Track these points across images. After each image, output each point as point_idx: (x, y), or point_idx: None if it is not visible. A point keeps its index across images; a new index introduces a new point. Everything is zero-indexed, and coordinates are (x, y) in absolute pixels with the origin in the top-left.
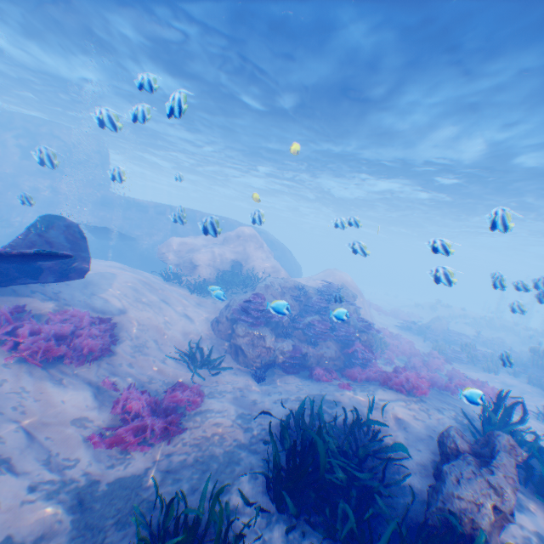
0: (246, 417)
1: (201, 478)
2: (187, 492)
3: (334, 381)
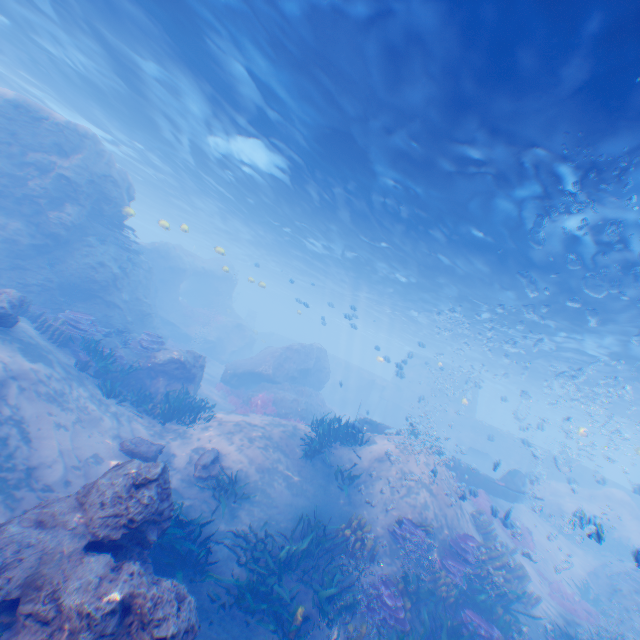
0: None
1: None
2: None
3: None
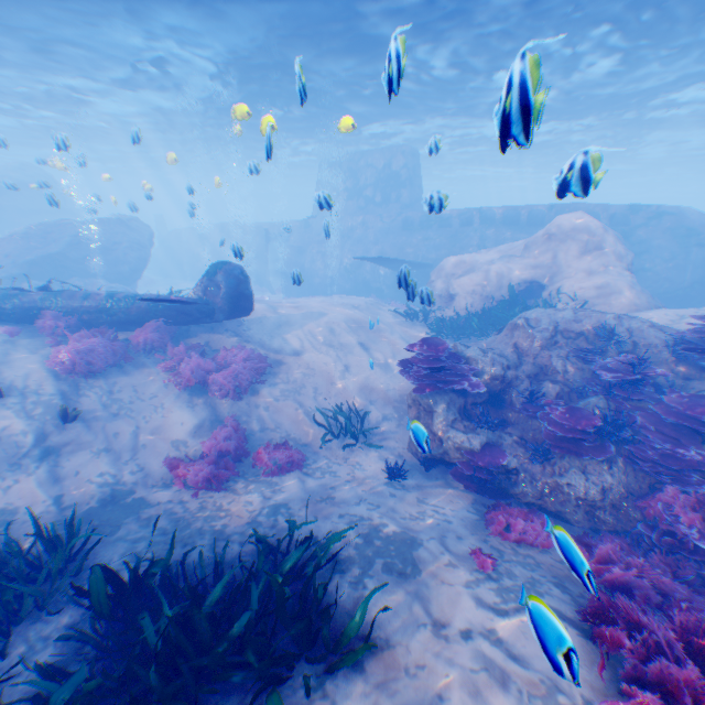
0: (277, 510)
1: (150, 535)
2: (131, 538)
3: (519, 543)
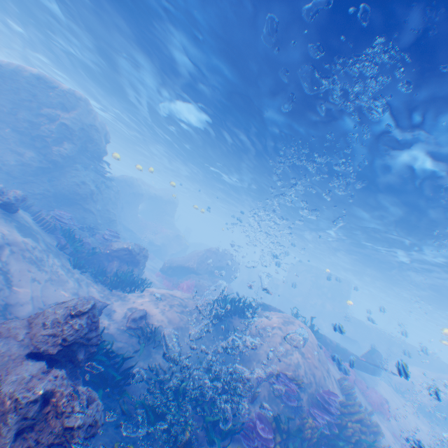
0: None
1: None
2: None
3: None
